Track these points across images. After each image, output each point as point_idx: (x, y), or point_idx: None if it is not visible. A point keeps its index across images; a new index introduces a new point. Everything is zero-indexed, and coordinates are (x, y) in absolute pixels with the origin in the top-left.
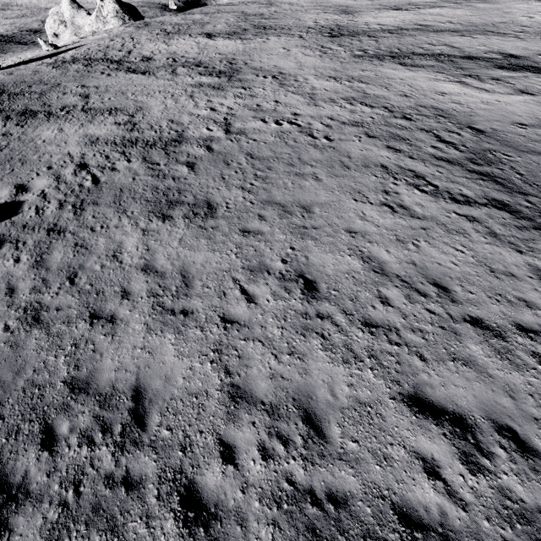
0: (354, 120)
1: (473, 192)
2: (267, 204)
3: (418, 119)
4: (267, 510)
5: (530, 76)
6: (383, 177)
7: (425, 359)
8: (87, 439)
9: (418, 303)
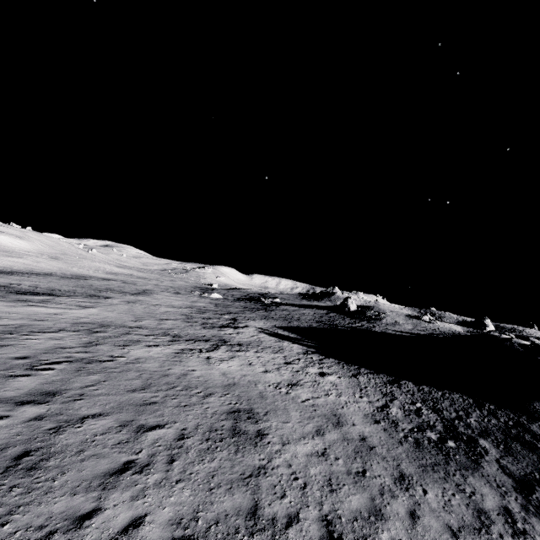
0: (82, 342)
1: (207, 345)
2: (228, 389)
3: (104, 330)
4: (371, 397)
5: (56, 298)
6: (191, 355)
7: (307, 372)
8: (403, 431)
9: (285, 369)
